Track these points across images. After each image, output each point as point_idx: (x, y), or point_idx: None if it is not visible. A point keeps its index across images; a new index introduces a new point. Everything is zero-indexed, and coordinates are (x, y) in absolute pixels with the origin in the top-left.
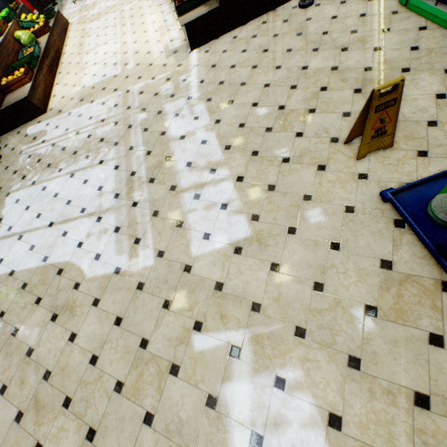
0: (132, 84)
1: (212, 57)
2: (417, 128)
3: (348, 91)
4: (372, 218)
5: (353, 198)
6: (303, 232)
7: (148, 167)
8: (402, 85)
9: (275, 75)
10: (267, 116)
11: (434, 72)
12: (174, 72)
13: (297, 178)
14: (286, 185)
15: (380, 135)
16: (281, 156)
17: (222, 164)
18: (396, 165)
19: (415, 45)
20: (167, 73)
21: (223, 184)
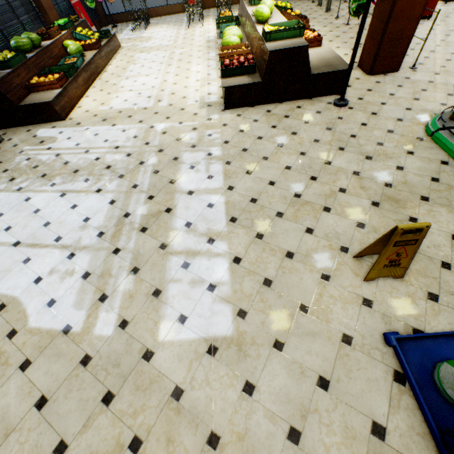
0: (158, 121)
1: (243, 122)
2: (430, 265)
3: (366, 201)
4: (370, 360)
5: (353, 325)
6: (291, 352)
7: (145, 213)
8: (427, 230)
9: (298, 160)
10: (281, 199)
11: (452, 210)
12: (202, 123)
13: (297, 280)
14: (284, 284)
15: (394, 265)
16: (286, 248)
17: (223, 236)
18: (404, 301)
19: (436, 176)
20: (195, 122)
21: (217, 260)
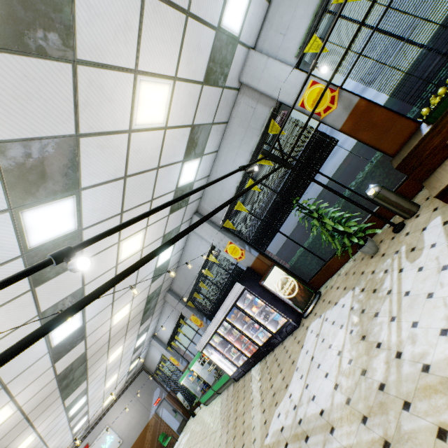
0: None
1: None
2: None
3: None
4: None
5: None
6: None
7: None
8: None
9: None
10: None
11: None
12: None
13: None
14: None
15: None
16: None
17: None
18: None
19: None
20: None
21: None
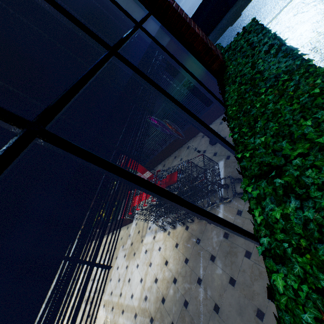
0: None
1: None
2: None
3: None
4: None
5: None
6: None
7: None
8: None
9: None
10: None
11: None
12: None
13: None
14: None
15: None
16: None
17: None
18: None
19: None
20: None
21: None
